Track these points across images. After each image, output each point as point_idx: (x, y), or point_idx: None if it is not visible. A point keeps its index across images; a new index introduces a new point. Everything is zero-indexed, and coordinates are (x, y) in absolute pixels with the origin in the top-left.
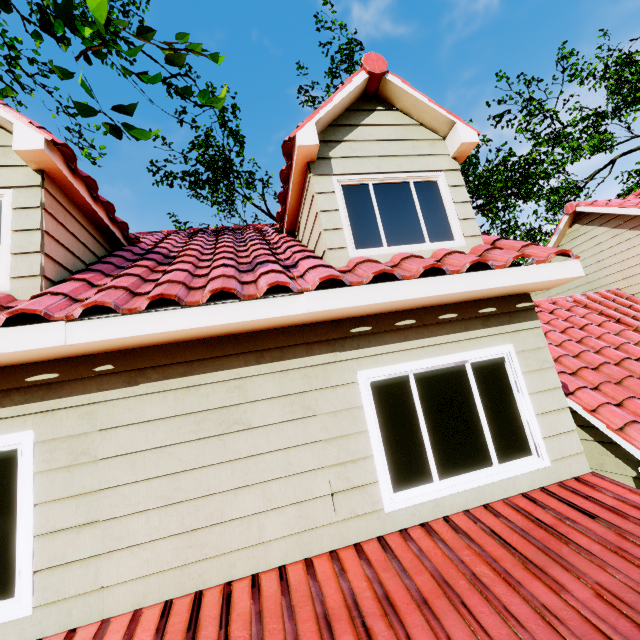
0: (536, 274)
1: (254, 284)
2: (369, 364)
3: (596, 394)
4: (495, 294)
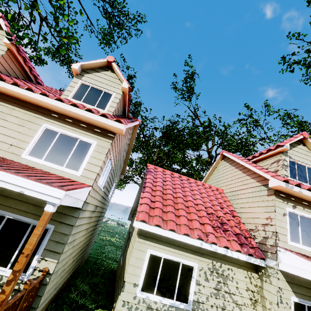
0: (107, 121)
1: (32, 89)
2: (49, 124)
3: (150, 195)
4: (99, 125)
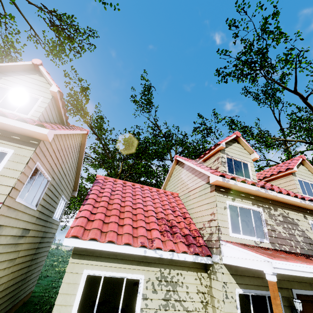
0: (25, 126)
1: None
2: None
3: (91, 207)
4: (18, 131)
